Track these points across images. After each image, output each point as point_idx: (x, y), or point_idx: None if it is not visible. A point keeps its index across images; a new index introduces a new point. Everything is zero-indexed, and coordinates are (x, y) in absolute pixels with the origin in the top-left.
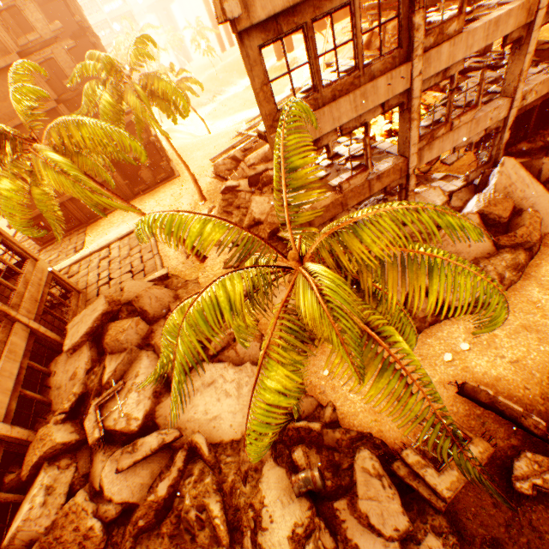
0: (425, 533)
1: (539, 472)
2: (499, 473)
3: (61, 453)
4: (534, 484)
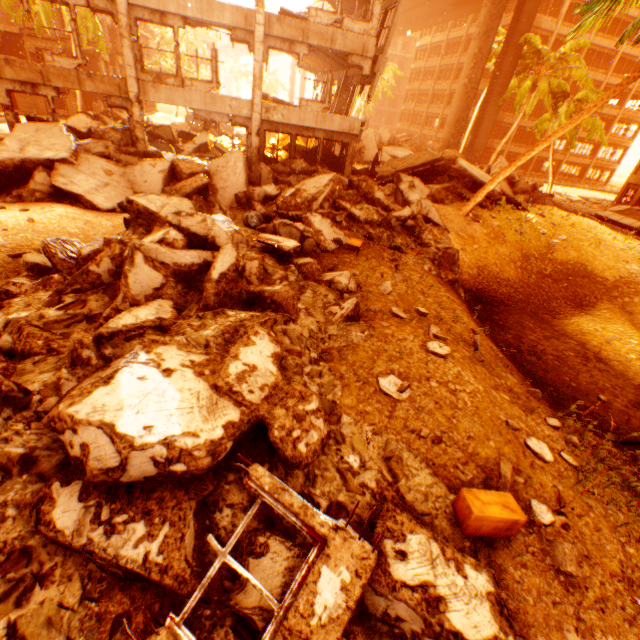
0: None
1: None
2: None
3: None
4: None
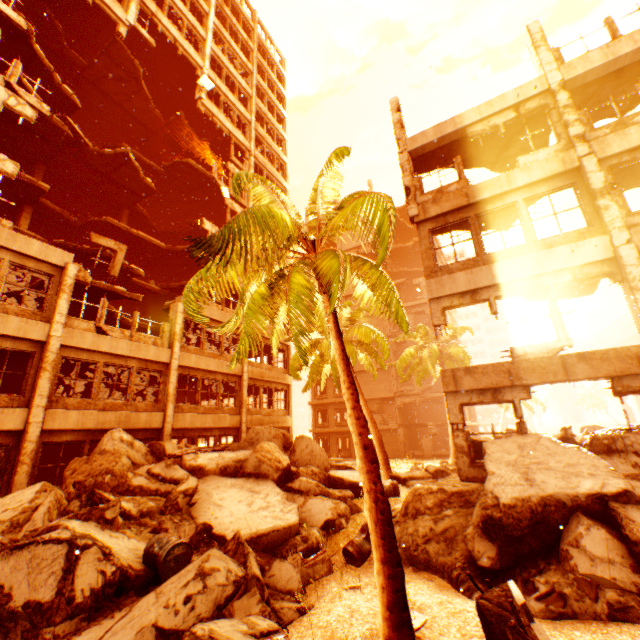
0: None
1: None
2: None
3: (157, 456)
4: None
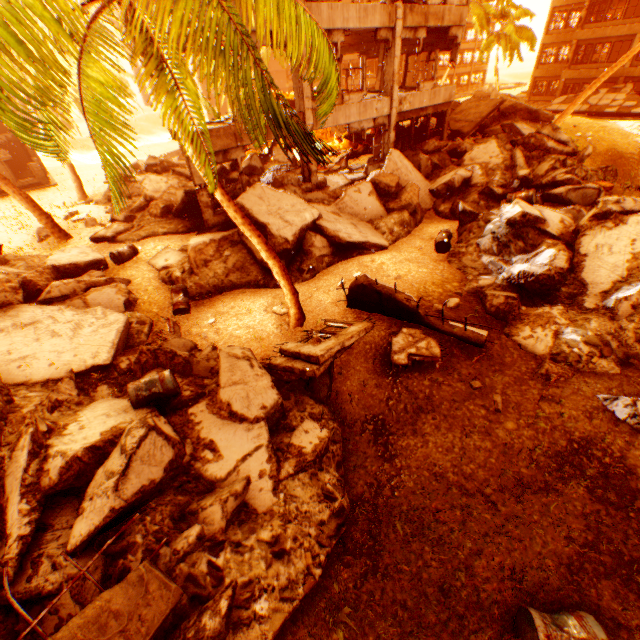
0: (302, 421)
1: (413, 343)
2: (383, 361)
3: None
4: (410, 354)
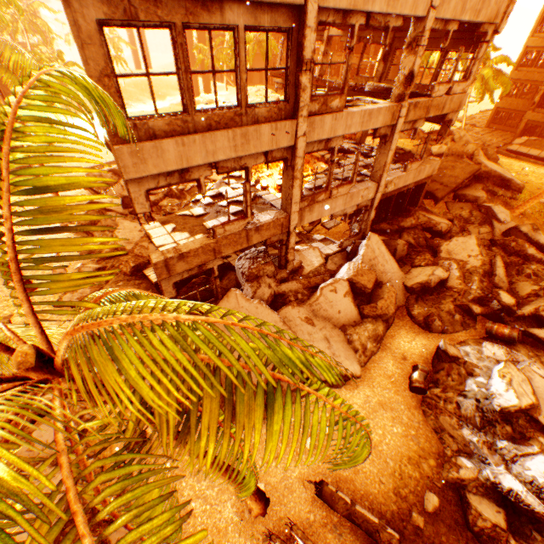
0: None
1: None
2: None
3: None
4: None
